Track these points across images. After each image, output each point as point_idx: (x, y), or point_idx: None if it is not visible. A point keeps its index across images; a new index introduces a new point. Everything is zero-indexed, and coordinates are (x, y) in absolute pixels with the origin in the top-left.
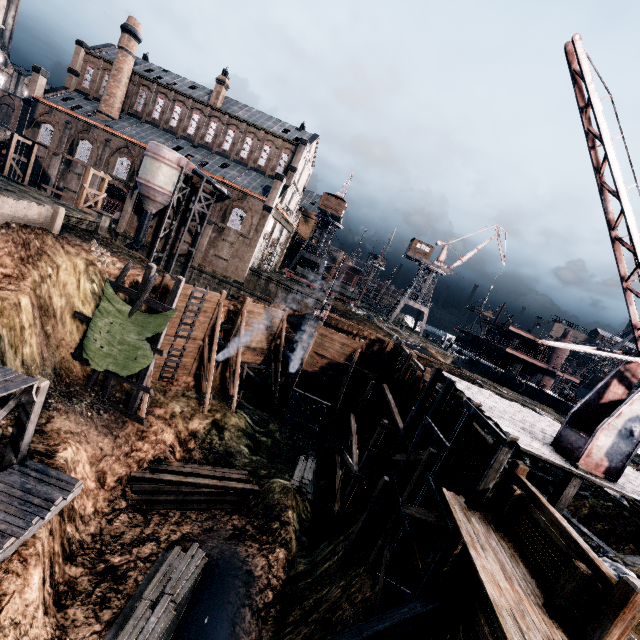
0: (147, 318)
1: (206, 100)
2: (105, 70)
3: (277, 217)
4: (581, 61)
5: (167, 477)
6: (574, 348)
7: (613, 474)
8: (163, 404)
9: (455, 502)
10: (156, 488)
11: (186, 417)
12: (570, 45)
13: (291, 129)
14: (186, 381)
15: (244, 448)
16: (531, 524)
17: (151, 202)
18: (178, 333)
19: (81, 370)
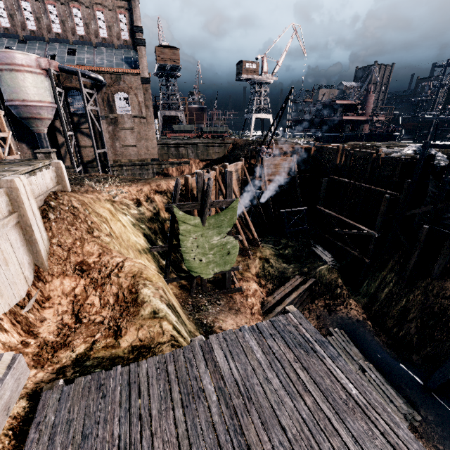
0: (217, 218)
1: None
2: None
3: None
4: None
5: (278, 309)
6: None
7: None
8: None
9: None
10: None
11: (246, 269)
12: None
13: None
14: None
15: (284, 264)
16: None
17: (39, 122)
18: None
19: (175, 287)
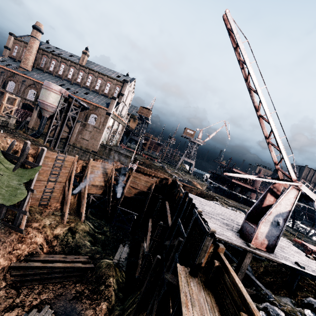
0: (24, 171)
1: (77, 62)
2: (24, 47)
3: (115, 118)
4: (230, 23)
5: (35, 264)
6: (243, 176)
7: (271, 248)
8: (39, 220)
9: (183, 272)
10: (27, 272)
11: (52, 227)
12: (225, 16)
13: (121, 75)
14: (55, 206)
15: (87, 242)
16: (224, 284)
17: (46, 111)
18: (49, 179)
19: None
